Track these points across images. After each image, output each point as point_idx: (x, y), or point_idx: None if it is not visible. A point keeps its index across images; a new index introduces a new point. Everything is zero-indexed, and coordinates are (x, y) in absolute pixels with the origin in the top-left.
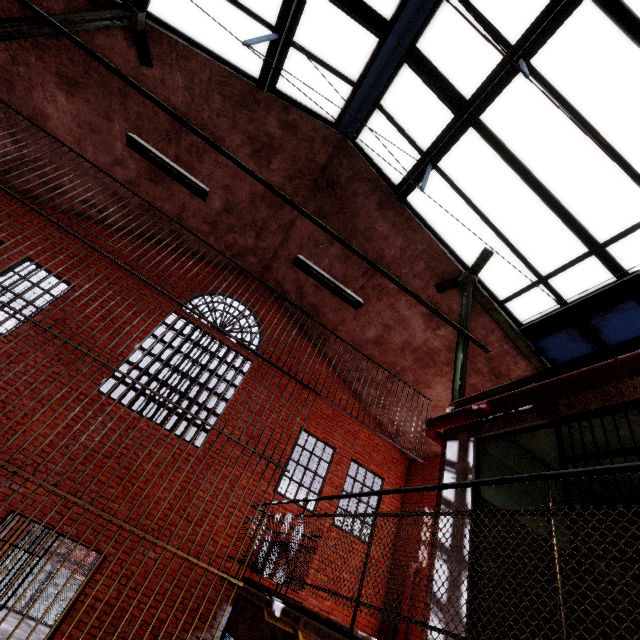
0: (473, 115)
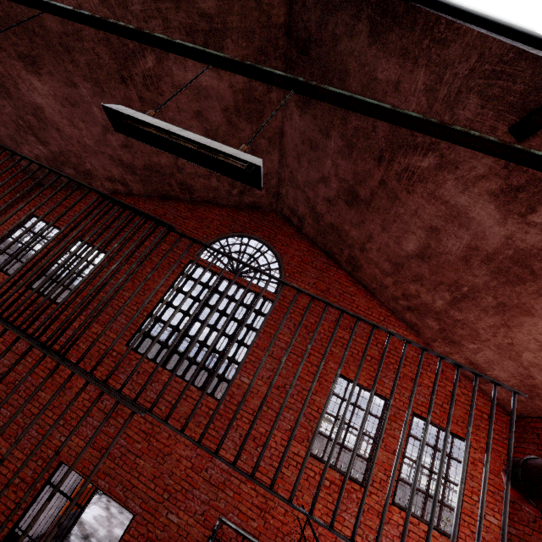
0: None
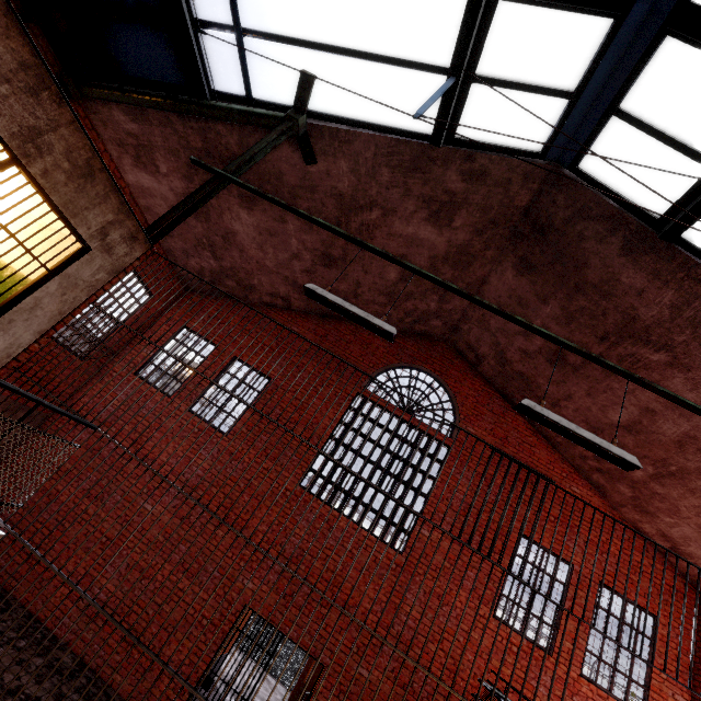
0: None
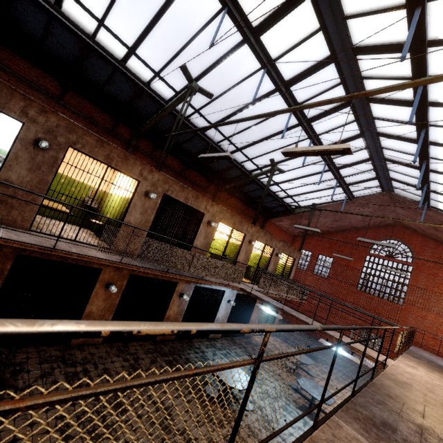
0: (426, 192)
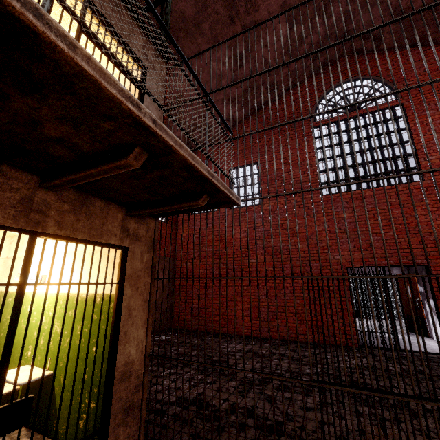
0: None
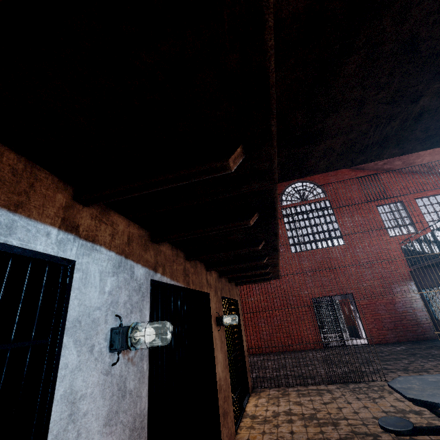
0: None
